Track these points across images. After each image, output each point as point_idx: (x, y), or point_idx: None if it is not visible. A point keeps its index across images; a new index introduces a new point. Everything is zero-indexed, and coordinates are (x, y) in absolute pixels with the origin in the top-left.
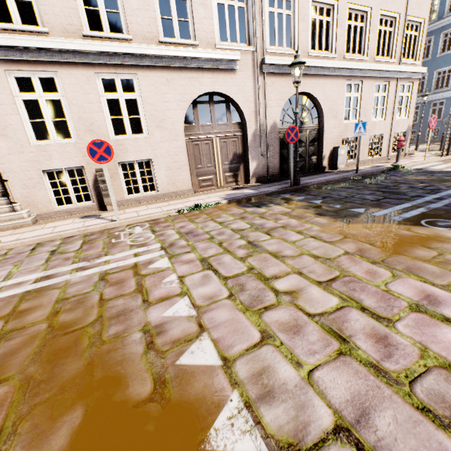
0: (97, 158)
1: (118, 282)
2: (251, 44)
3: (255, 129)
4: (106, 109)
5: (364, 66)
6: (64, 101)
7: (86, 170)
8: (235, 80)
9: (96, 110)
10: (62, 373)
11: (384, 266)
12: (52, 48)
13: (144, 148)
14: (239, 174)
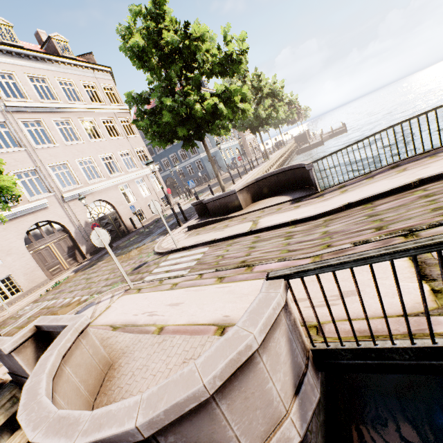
0: None
1: (39, 313)
2: (51, 191)
3: (75, 229)
4: None
5: (124, 177)
6: None
7: None
8: (49, 211)
9: None
10: None
11: (125, 262)
12: None
13: (3, 270)
14: (77, 256)
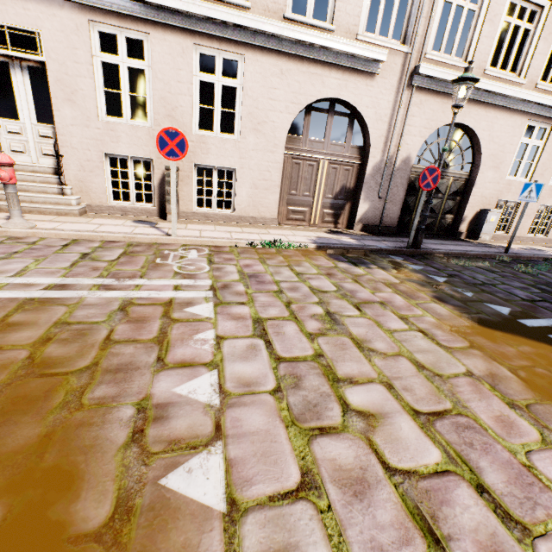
0: (166, 152)
1: (139, 320)
2: (406, 42)
3: (379, 160)
4: (196, 94)
5: None
6: (149, 73)
7: (155, 164)
8: (370, 88)
9: (183, 93)
10: (6, 438)
11: (529, 417)
12: (149, 2)
13: (231, 153)
14: (342, 214)
